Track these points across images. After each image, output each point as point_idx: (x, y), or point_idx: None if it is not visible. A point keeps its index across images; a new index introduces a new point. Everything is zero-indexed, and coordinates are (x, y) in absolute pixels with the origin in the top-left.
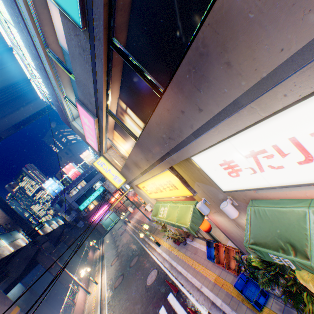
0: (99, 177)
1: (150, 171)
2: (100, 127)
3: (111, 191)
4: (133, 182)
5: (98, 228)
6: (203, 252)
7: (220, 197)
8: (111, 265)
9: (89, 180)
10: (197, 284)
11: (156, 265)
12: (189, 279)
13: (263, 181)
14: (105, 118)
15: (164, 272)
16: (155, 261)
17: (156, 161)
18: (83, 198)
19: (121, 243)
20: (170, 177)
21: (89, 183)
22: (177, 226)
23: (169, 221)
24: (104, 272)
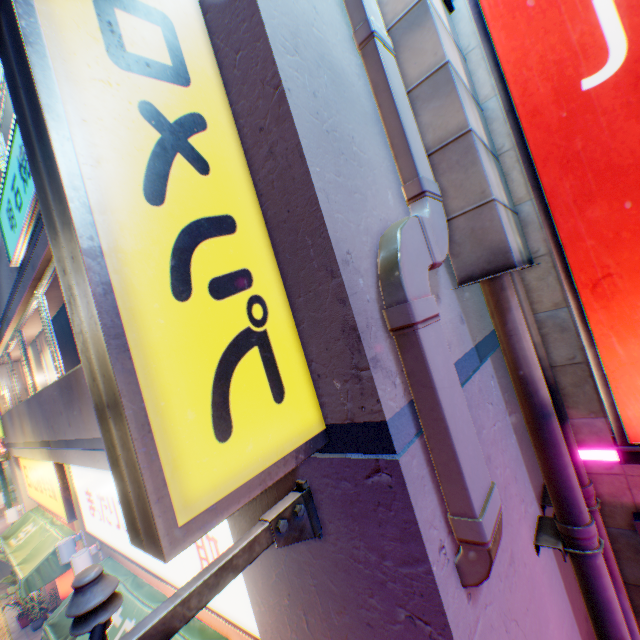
0: None
1: (34, 448)
2: (1, 335)
3: None
4: (13, 448)
5: None
6: None
7: (94, 538)
8: None
9: None
10: None
11: None
12: None
13: (106, 533)
14: (12, 333)
15: None
16: None
17: (41, 441)
18: None
19: None
20: (54, 475)
21: None
22: (16, 573)
23: (13, 558)
24: None
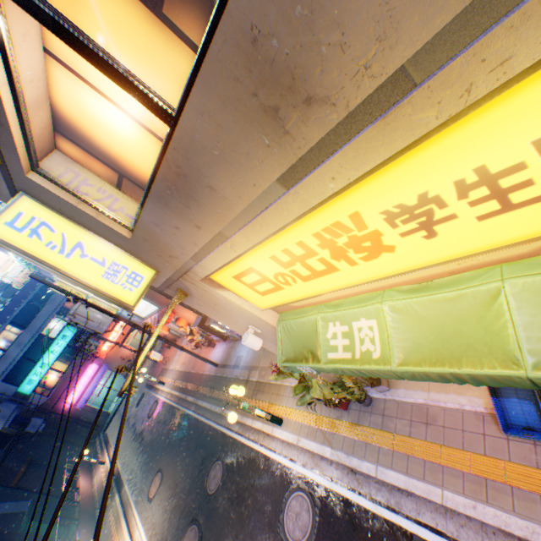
0: (54, 308)
1: (444, 73)
2: None
3: (100, 328)
4: (192, 270)
5: (87, 418)
6: (458, 413)
7: None
8: (149, 501)
9: (27, 322)
10: (522, 531)
11: (295, 479)
12: (468, 513)
13: None
14: None
15: (335, 497)
16: (287, 468)
17: None
18: (25, 367)
19: (158, 437)
20: None
21: (31, 329)
22: None
23: (441, 370)
24: (135, 524)
